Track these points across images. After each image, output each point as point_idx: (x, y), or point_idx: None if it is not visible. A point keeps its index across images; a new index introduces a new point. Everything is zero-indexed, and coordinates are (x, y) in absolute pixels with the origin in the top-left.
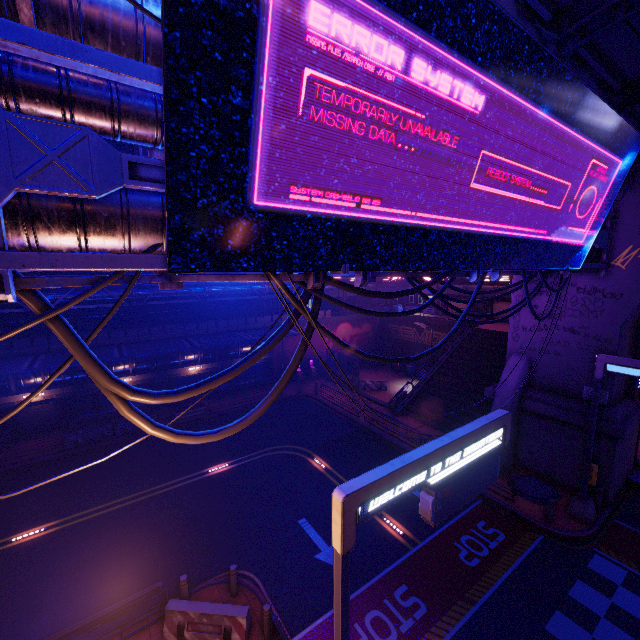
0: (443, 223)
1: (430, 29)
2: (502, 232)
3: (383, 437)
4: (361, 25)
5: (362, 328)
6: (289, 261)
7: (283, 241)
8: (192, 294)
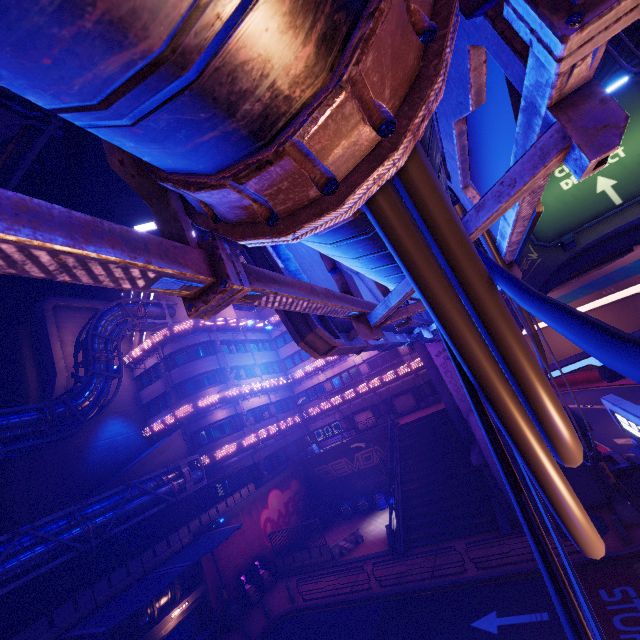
0: None
1: None
2: None
3: (420, 588)
4: None
5: (291, 488)
6: None
7: None
8: (64, 546)
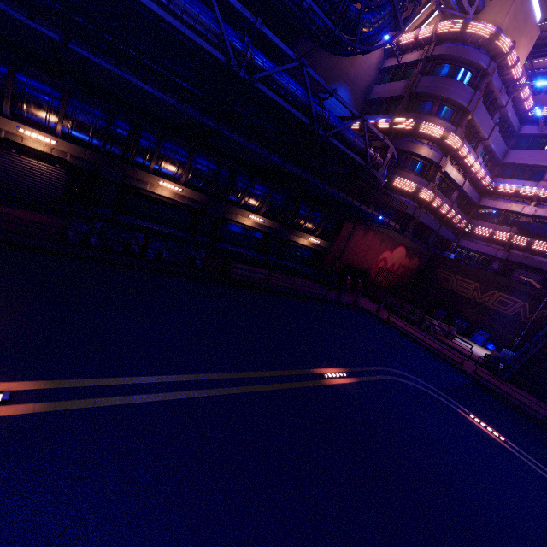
0: None
1: None
2: None
3: (527, 411)
4: None
5: (411, 261)
6: None
7: None
8: (308, 109)
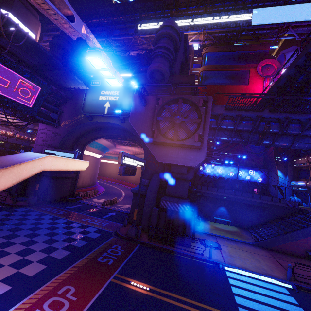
0: None
1: None
2: None
3: None
4: None
5: None
6: None
7: None
8: None
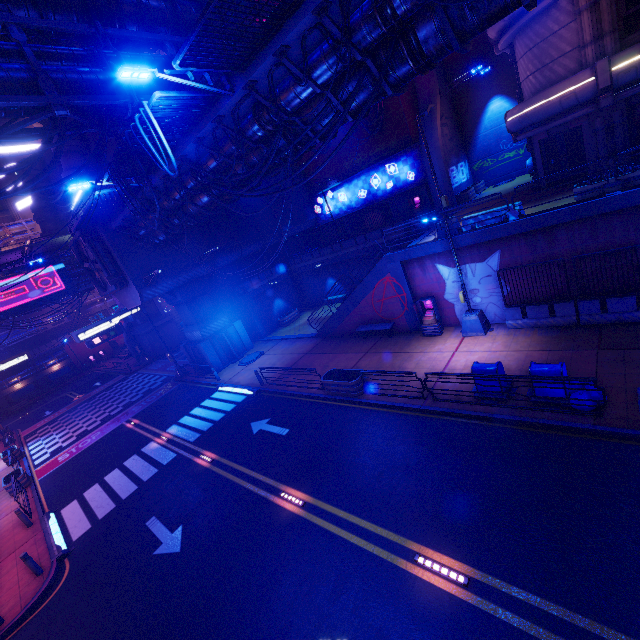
0: None
1: None
2: (2, 310)
3: (108, 371)
4: None
5: None
6: None
7: None
8: None
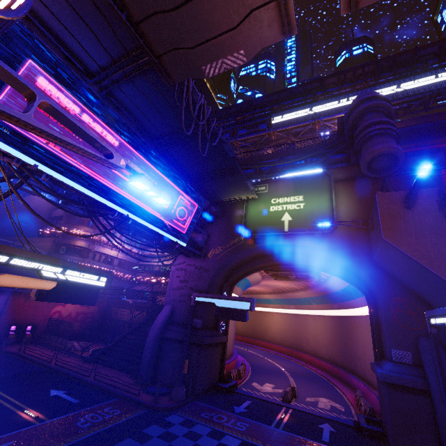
0: (97, 177)
1: (94, 112)
2: (132, 200)
3: (64, 372)
4: (65, 96)
5: (90, 308)
6: (4, 145)
7: (4, 136)
8: None
